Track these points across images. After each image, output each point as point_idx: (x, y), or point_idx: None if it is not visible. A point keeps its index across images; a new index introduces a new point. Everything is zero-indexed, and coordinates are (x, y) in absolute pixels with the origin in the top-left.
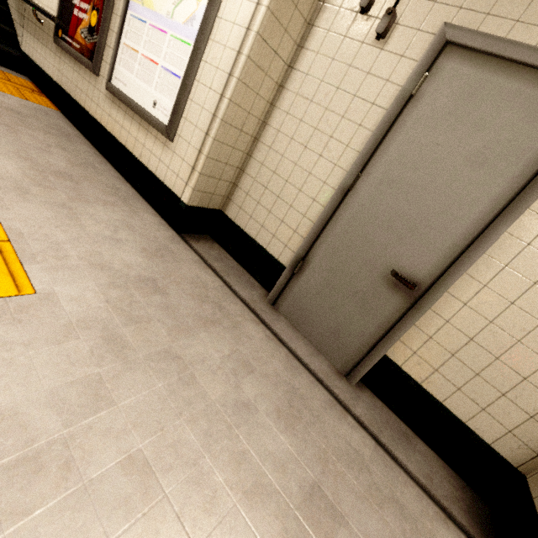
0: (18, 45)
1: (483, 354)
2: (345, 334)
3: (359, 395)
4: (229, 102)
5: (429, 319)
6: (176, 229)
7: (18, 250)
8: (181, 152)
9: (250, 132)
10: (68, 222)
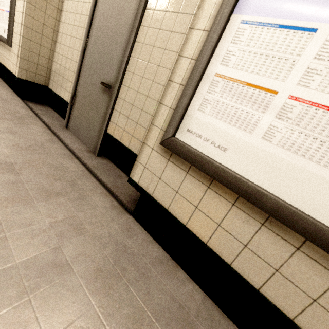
0: None
1: (137, 110)
2: (92, 128)
3: (97, 159)
4: (25, 14)
5: (118, 102)
6: (20, 97)
7: None
8: (14, 50)
9: (50, 37)
10: None
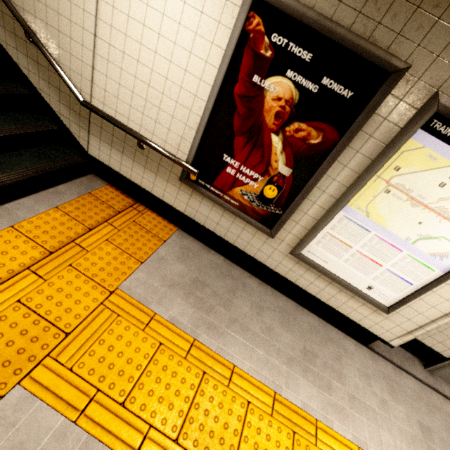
0: (80, 147)
1: None
2: None
3: None
4: None
5: None
6: (365, 345)
7: None
8: (397, 321)
9: None
10: (370, 415)
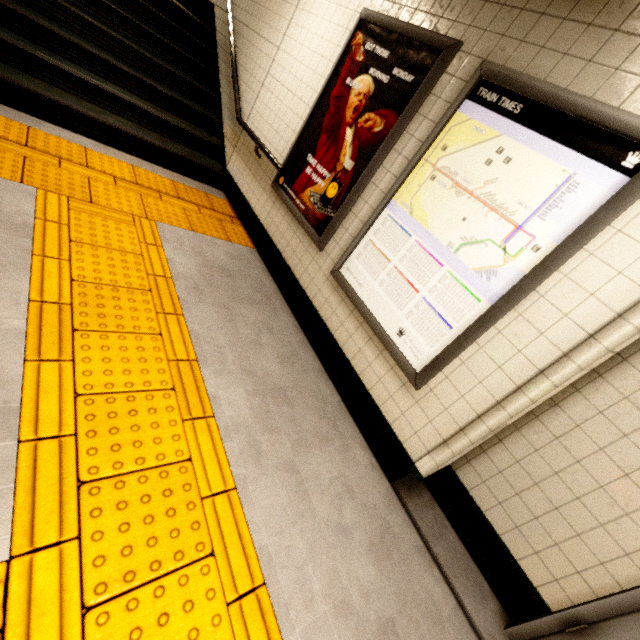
0: (224, 163)
1: None
2: None
3: None
4: (532, 404)
5: None
6: (390, 479)
7: (274, 600)
8: (430, 411)
9: (530, 409)
10: (300, 506)
